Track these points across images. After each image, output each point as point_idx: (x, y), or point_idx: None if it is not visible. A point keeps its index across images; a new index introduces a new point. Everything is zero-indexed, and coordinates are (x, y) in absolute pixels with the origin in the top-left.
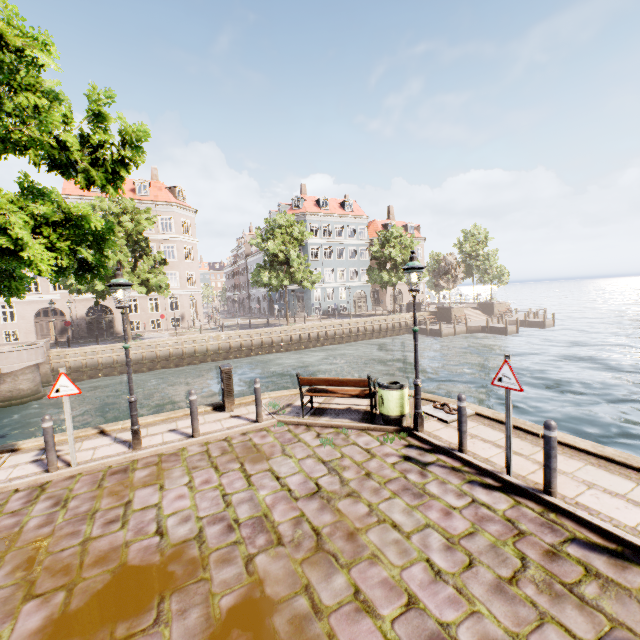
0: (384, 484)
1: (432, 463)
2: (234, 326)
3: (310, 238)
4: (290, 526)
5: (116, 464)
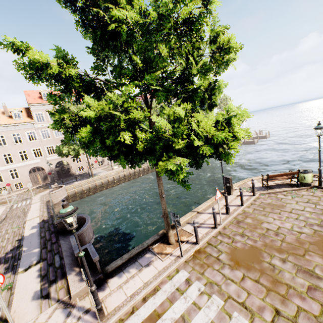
0: None
1: None
2: None
3: None
4: None
5: (230, 220)
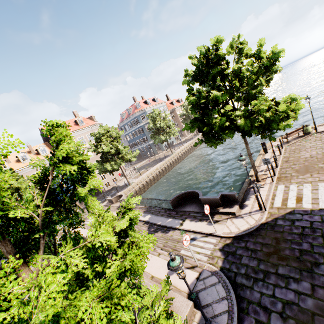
0: None
1: None
2: (144, 166)
3: None
4: None
5: (281, 162)
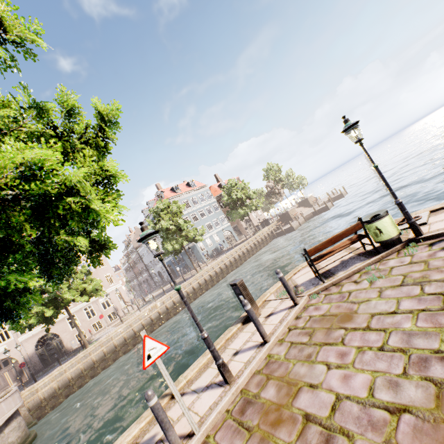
0: None
1: None
2: (157, 296)
3: None
4: None
5: (230, 405)
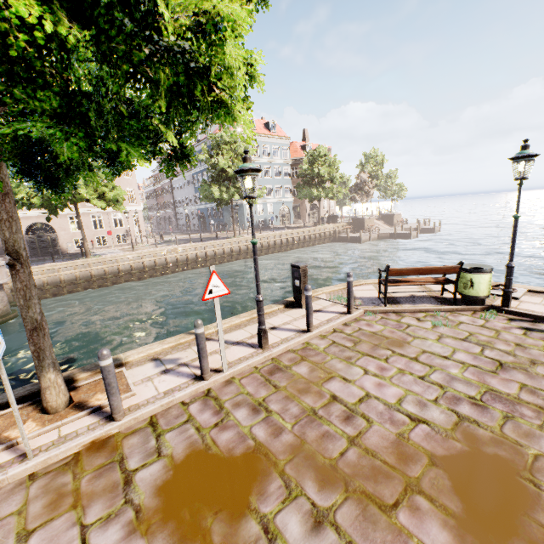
0: None
1: None
2: (179, 240)
3: None
4: (531, 395)
5: (259, 364)
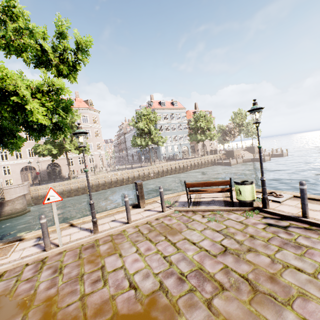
0: (267, 241)
1: (289, 226)
2: (123, 168)
3: (157, 121)
4: (223, 275)
5: (85, 243)
